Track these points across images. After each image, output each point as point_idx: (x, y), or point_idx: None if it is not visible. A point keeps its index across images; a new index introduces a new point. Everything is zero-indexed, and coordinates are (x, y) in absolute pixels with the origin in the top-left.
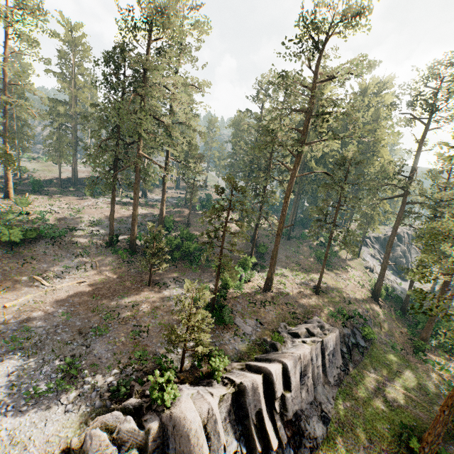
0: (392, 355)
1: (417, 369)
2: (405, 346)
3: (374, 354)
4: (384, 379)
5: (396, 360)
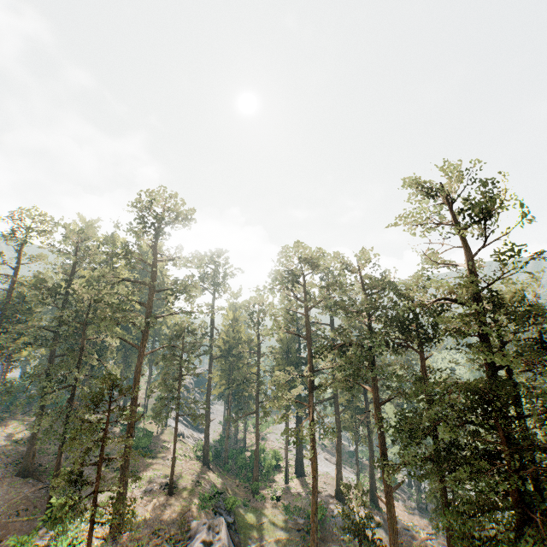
0: (248, 512)
1: (265, 510)
2: (248, 496)
3: (241, 523)
4: (260, 541)
5: (253, 515)
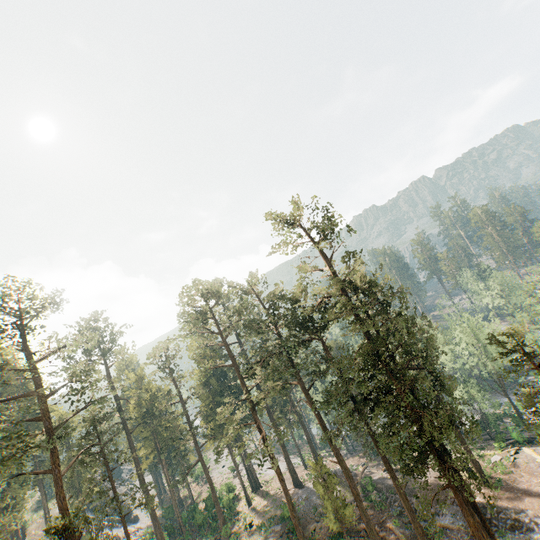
0: None
1: None
2: None
3: None
4: None
5: None
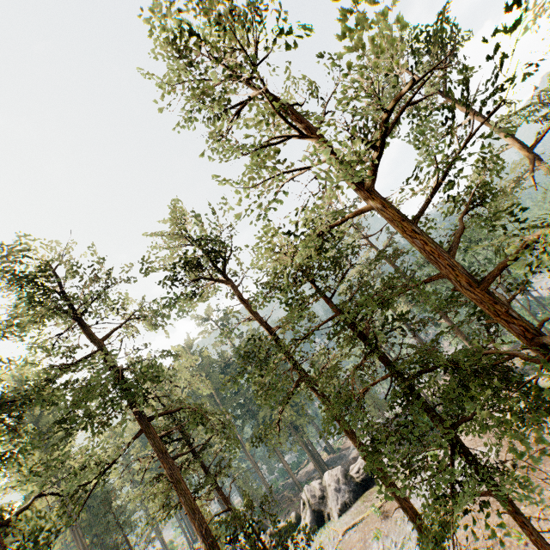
0: None
1: None
2: None
3: None
4: None
5: None
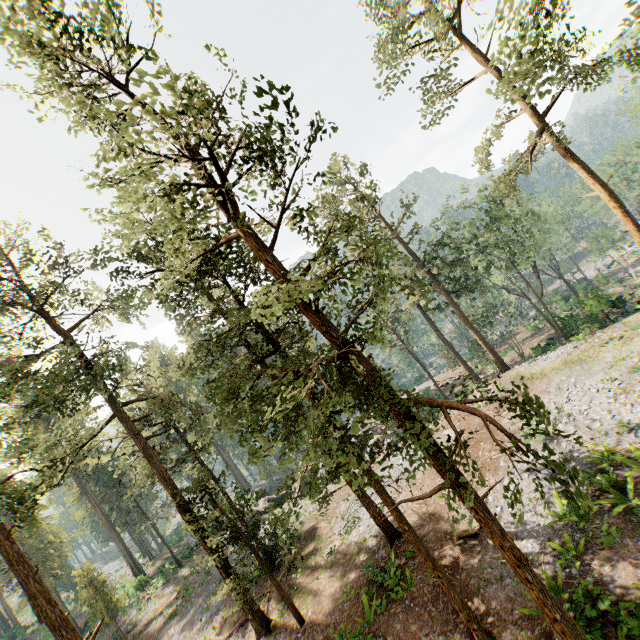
0: None
1: None
2: None
3: None
4: None
5: None
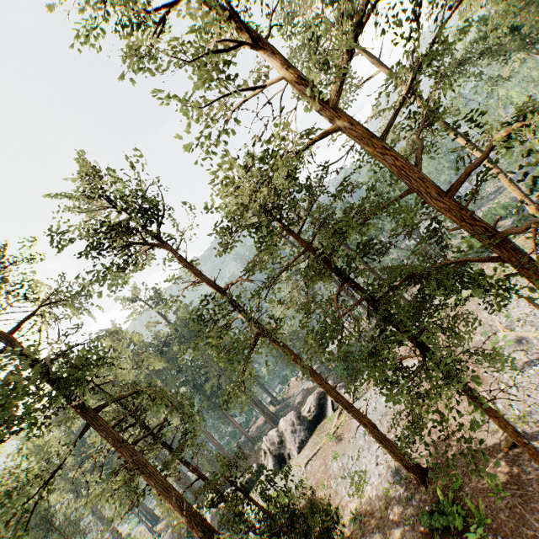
0: None
1: None
2: None
3: None
4: None
5: None
